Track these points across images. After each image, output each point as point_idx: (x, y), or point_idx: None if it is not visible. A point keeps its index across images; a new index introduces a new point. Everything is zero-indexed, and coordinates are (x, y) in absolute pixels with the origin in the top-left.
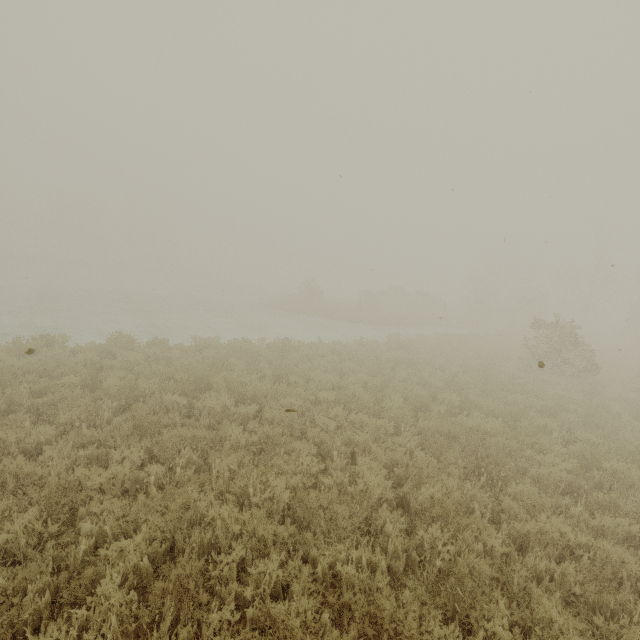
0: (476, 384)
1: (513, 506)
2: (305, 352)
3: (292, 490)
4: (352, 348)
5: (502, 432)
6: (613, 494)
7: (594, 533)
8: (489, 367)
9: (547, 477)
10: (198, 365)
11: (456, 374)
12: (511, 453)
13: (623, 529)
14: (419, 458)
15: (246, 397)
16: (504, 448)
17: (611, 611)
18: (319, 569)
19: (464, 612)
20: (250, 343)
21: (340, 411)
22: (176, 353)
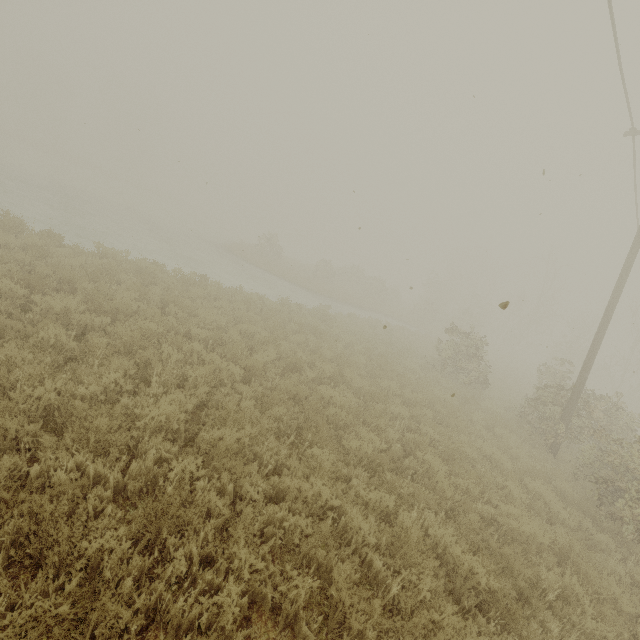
0: (369, 366)
1: (296, 464)
2: (214, 292)
3: (80, 400)
4: (268, 303)
5: (347, 406)
6: (400, 476)
7: (360, 503)
8: (395, 357)
9: (356, 450)
10: (80, 269)
11: (357, 353)
12: (345, 426)
13: (384, 504)
14: (243, 406)
15: (104, 309)
16: (340, 419)
17: (319, 564)
18: (34, 469)
19: (161, 536)
20: (160, 268)
21: (198, 348)
22: (63, 251)
